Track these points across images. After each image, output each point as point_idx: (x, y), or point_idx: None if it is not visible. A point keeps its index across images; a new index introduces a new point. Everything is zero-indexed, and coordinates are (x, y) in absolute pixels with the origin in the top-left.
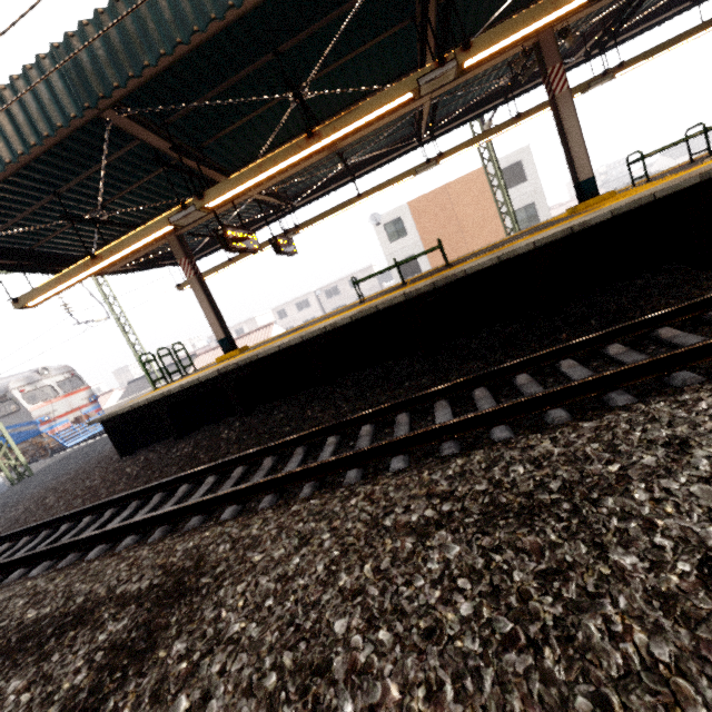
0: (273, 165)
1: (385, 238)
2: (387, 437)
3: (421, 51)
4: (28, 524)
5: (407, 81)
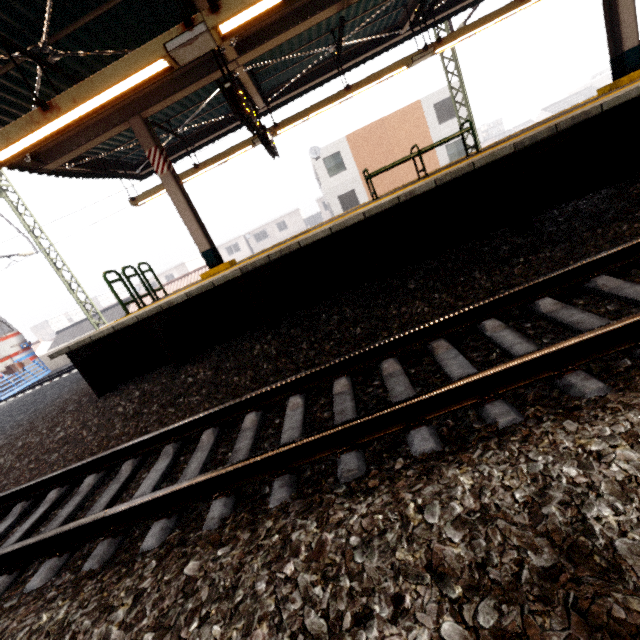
0: None
1: (325, 173)
2: (606, 306)
3: None
4: None
5: None
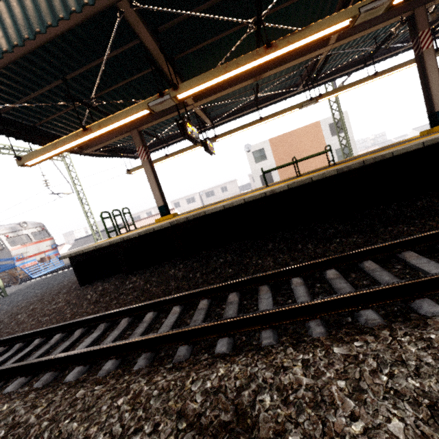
0: (235, 67)
1: (252, 160)
2: (363, 281)
3: (346, 2)
4: (2, 335)
5: (351, 9)
